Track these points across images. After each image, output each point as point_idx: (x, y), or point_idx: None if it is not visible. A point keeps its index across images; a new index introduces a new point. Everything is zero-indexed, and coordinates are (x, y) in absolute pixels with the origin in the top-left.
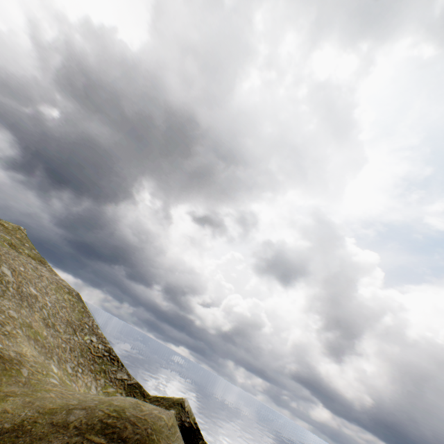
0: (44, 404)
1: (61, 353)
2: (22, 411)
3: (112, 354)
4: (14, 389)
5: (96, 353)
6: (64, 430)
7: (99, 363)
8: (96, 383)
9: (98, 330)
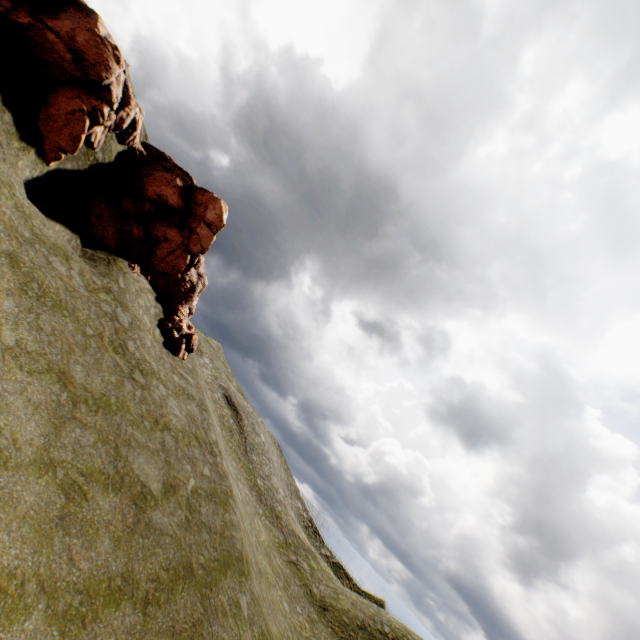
0: (362, 608)
1: None
2: (357, 612)
3: (313, 526)
4: (334, 585)
5: (303, 522)
6: (388, 638)
7: (307, 534)
8: None
9: (299, 493)
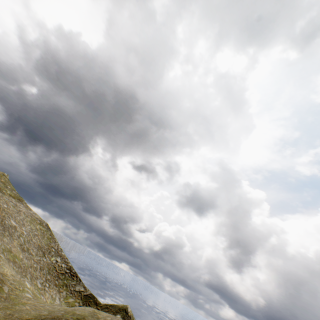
0: (21, 316)
1: (33, 272)
2: None
3: (72, 271)
4: None
5: (59, 271)
6: None
7: (62, 279)
8: (60, 295)
9: (62, 252)
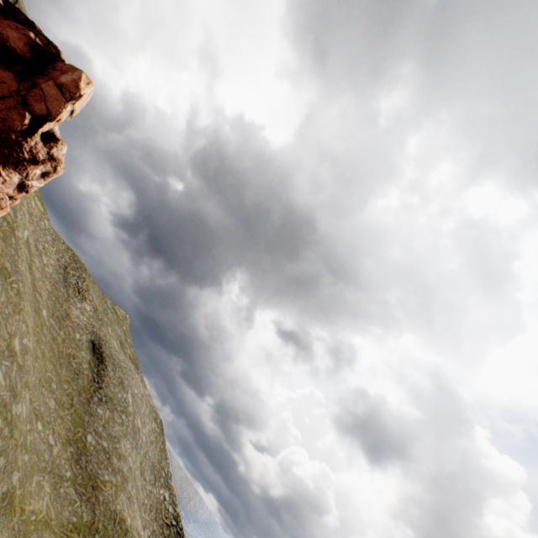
0: None
1: (143, 514)
2: None
3: (178, 525)
4: None
5: (165, 518)
6: None
7: (166, 536)
8: None
9: (171, 481)
